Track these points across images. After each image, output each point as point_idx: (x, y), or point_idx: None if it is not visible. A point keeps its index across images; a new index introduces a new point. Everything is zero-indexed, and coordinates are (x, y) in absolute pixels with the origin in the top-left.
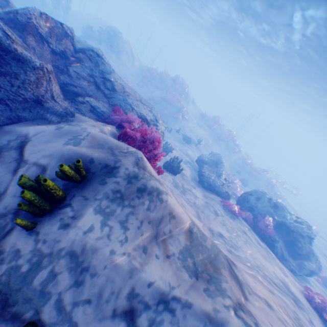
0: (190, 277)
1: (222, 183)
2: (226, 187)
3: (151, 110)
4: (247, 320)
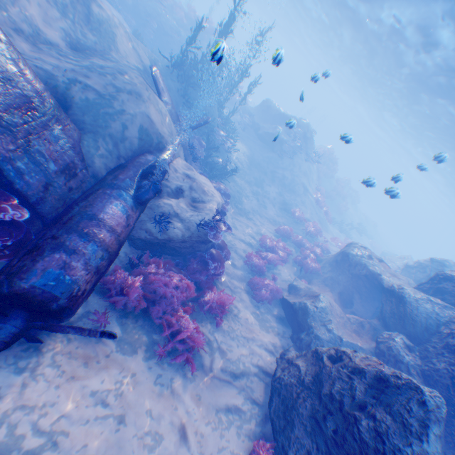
0: None
1: None
2: None
3: None
4: None
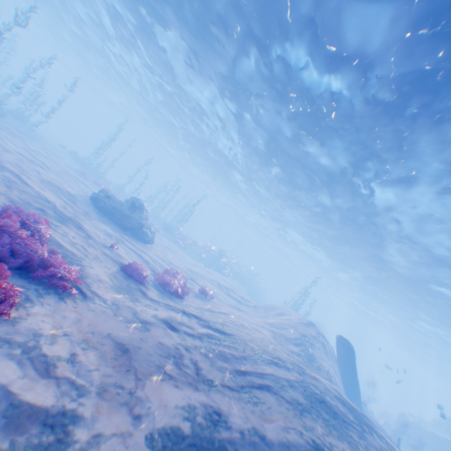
0: None
1: None
2: None
3: None
4: None
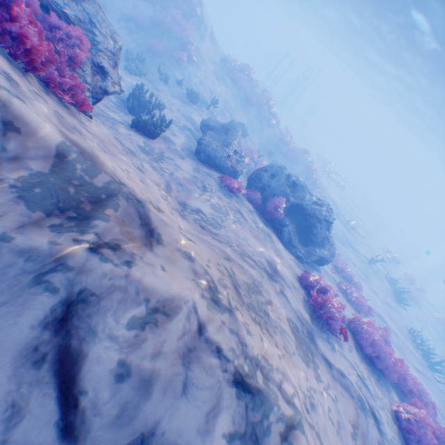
0: (31, 211)
1: (227, 156)
2: (237, 164)
3: (80, 1)
4: (113, 258)
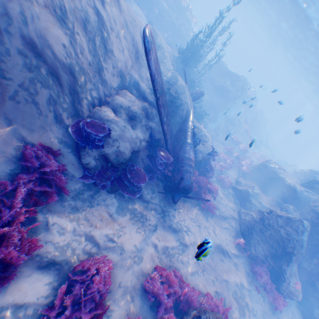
0: None
1: None
2: None
3: None
4: None
